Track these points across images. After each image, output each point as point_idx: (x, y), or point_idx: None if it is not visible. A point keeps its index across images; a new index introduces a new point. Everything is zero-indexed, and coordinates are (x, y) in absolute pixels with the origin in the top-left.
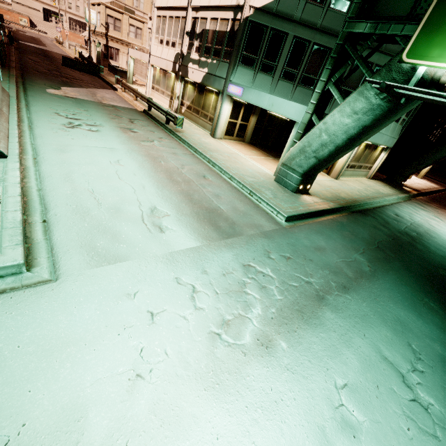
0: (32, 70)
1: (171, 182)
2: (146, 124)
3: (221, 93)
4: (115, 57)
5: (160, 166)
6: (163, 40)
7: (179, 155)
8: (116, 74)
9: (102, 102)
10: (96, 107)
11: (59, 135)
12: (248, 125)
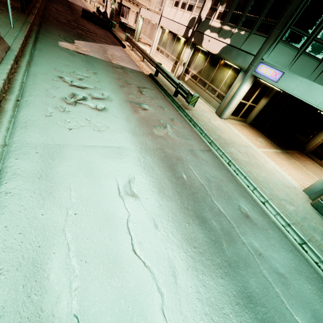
0: (52, 19)
1: (208, 241)
2: (155, 95)
3: (243, 71)
4: (125, 15)
5: (184, 189)
6: (179, 2)
7: (198, 155)
8: (124, 30)
9: (111, 61)
10: (105, 69)
11: (53, 121)
12: (255, 107)
